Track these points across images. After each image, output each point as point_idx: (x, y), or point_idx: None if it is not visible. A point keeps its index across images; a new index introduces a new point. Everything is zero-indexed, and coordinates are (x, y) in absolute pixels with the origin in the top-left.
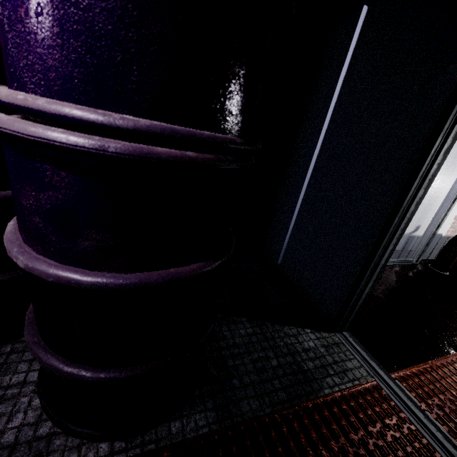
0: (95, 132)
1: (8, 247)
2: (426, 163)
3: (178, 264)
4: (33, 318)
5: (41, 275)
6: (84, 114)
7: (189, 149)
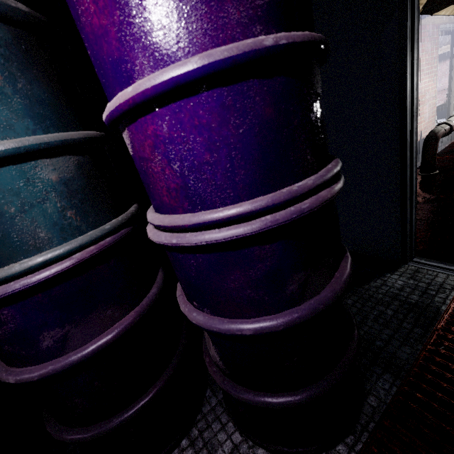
0: (285, 206)
1: (224, 328)
2: (408, 102)
3: (336, 268)
4: (230, 383)
5: (272, 330)
6: (279, 198)
7: (329, 183)
